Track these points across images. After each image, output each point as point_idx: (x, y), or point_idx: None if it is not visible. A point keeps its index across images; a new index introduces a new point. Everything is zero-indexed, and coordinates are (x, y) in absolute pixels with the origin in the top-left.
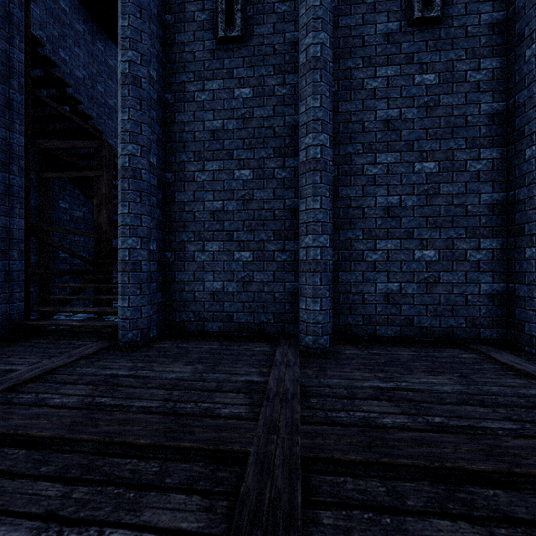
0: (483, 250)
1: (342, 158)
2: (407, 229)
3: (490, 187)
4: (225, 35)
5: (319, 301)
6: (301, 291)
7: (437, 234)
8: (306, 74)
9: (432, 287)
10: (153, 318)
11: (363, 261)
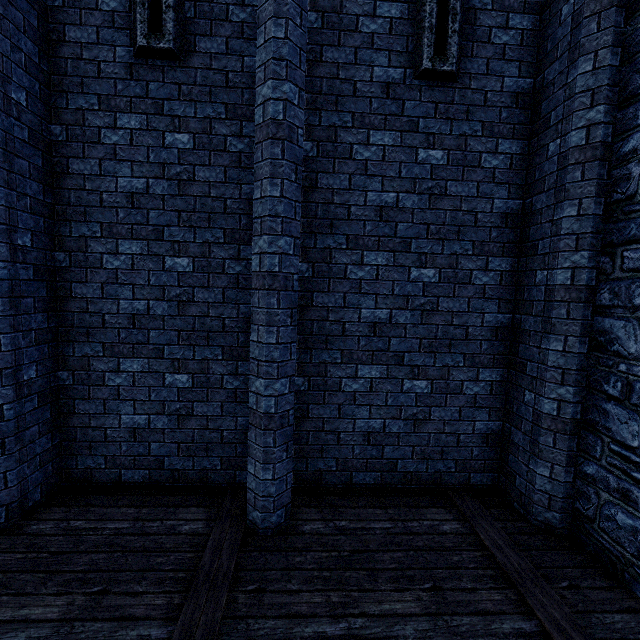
0: (482, 382)
1: (320, 253)
2: (396, 353)
3: (495, 305)
4: (148, 44)
5: (272, 467)
6: (249, 450)
7: (431, 360)
8: (263, 143)
9: (421, 425)
10: (33, 478)
11: (340, 392)
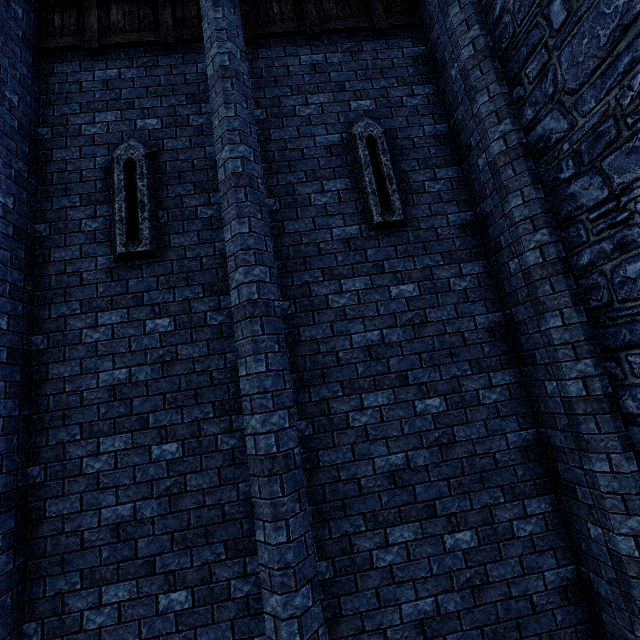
0: (532, 517)
1: (316, 406)
2: (426, 503)
3: (514, 422)
4: (127, 251)
5: None
6: None
7: (467, 502)
8: (242, 323)
9: (481, 593)
10: None
11: (373, 569)
